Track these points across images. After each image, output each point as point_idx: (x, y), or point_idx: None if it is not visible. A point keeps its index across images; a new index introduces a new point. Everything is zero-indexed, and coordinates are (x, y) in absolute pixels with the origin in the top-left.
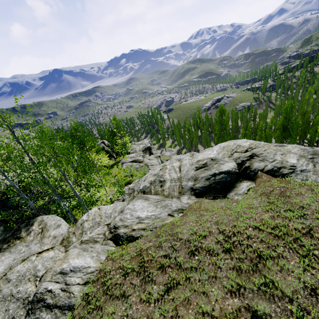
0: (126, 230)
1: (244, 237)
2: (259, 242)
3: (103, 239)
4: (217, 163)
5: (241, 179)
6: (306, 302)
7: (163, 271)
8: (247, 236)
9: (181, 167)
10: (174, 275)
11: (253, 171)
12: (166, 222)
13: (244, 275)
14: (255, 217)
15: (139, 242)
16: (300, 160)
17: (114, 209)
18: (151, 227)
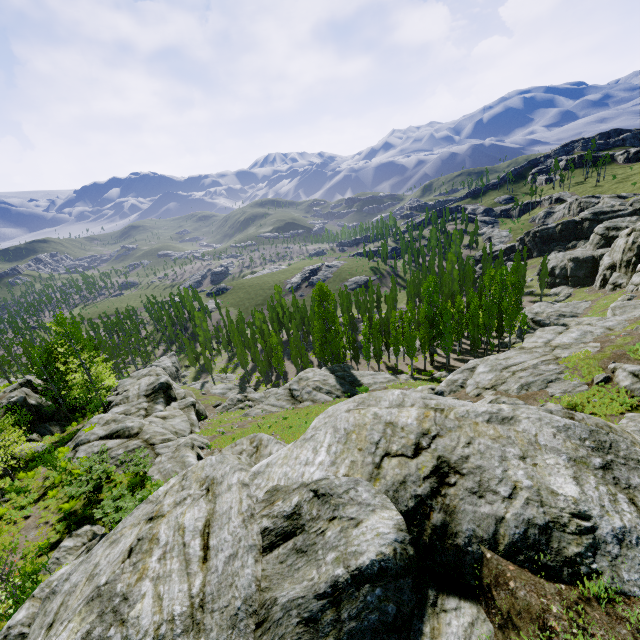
0: None
1: None
2: None
3: None
4: (335, 519)
5: (434, 592)
6: None
7: None
8: None
9: (212, 531)
10: None
11: (466, 551)
12: None
13: None
14: None
15: None
16: (586, 482)
17: None
18: None
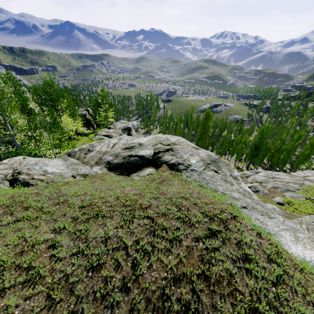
0: (26, 177)
1: (103, 201)
2: (108, 206)
3: (2, 179)
4: (139, 148)
5: (150, 166)
6: (94, 245)
7: (26, 210)
8: (105, 200)
9: (116, 145)
10: (30, 214)
11: (160, 161)
12: (66, 180)
13: (75, 223)
14: (126, 191)
15: (30, 188)
16: (199, 163)
17: (37, 161)
18: (50, 180)
